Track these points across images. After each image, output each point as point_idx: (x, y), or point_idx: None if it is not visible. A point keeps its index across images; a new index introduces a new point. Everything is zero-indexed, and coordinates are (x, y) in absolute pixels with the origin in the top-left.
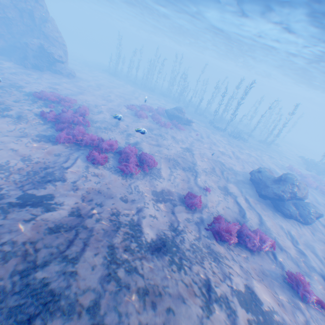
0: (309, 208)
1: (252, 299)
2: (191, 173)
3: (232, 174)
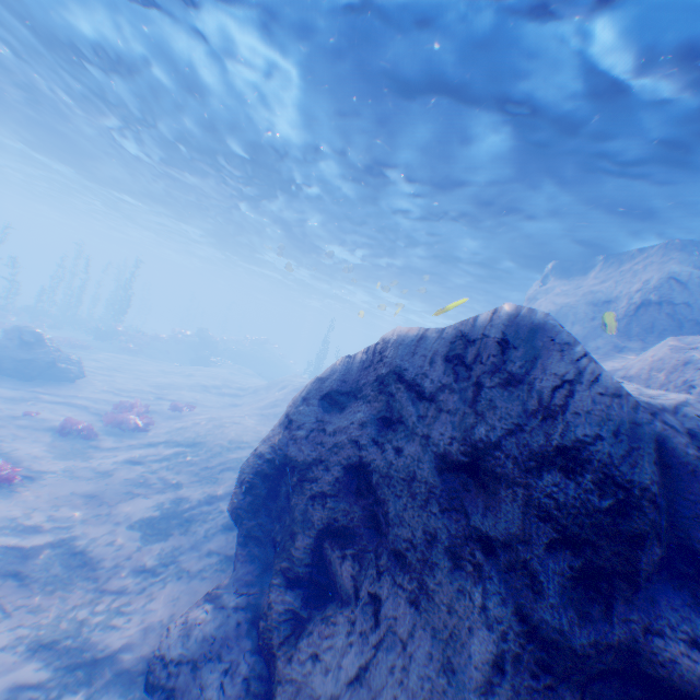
0: (76, 357)
1: (213, 418)
2: None
3: None
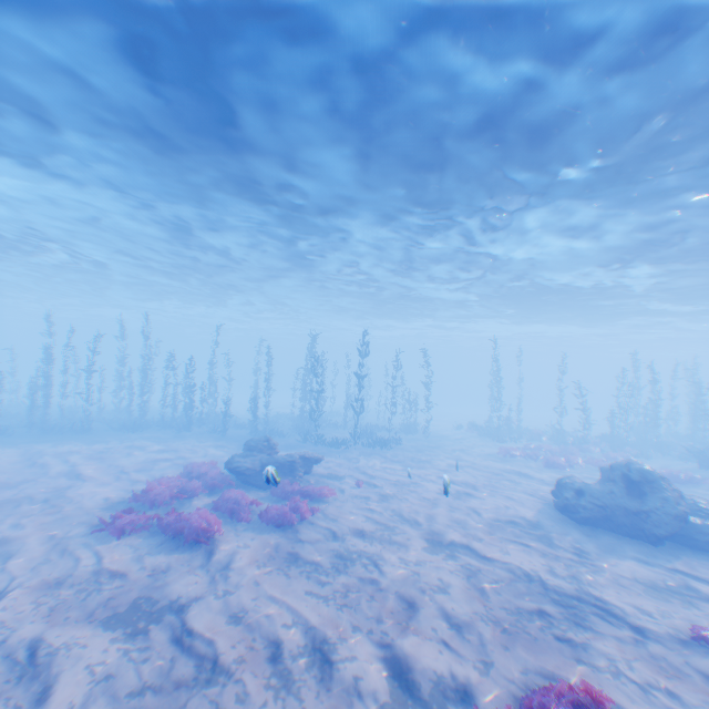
0: (706, 505)
1: None
2: (597, 615)
3: (561, 532)
